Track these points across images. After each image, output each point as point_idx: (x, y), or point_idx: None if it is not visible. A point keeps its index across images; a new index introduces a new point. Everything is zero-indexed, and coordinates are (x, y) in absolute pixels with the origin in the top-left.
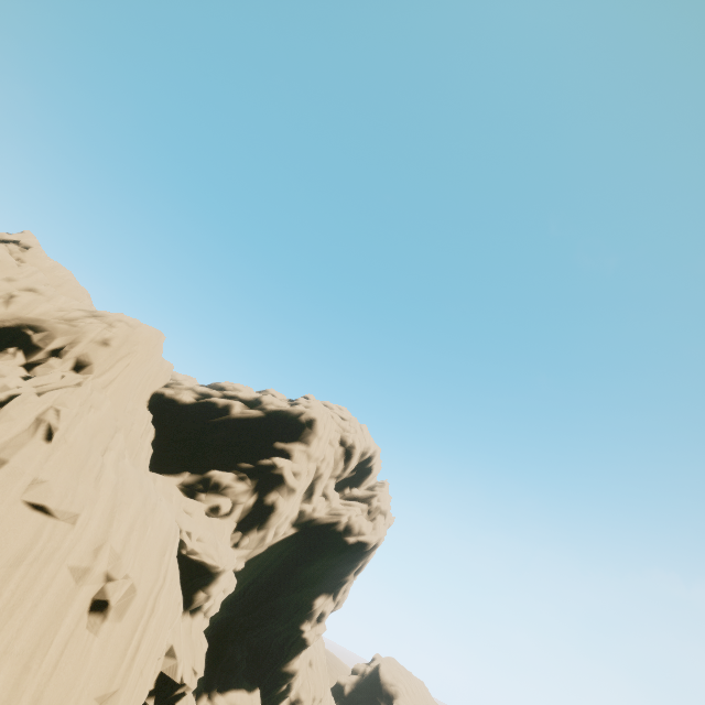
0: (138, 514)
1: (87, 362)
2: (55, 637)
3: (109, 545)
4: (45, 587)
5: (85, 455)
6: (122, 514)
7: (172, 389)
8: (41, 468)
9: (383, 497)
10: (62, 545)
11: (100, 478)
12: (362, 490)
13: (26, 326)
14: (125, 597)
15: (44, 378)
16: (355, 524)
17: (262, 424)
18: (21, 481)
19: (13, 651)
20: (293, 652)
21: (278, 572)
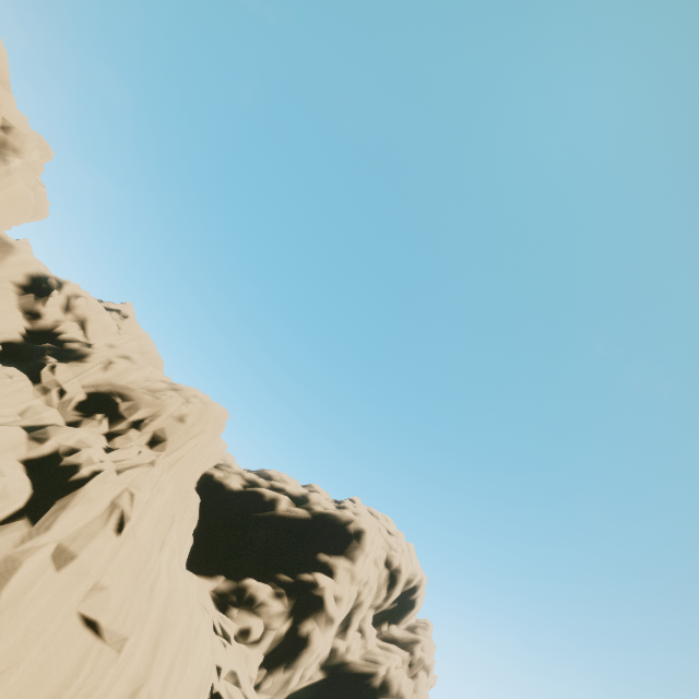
0: (181, 642)
1: (162, 438)
2: None
3: (147, 688)
4: None
5: (147, 554)
6: (167, 641)
7: (221, 471)
8: (105, 569)
9: (428, 645)
10: (101, 683)
11: (155, 586)
12: (402, 629)
13: (117, 393)
14: None
15: (124, 452)
16: (394, 680)
17: (308, 528)
18: (83, 585)
19: None
20: None
21: None
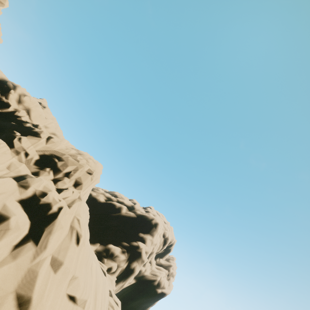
0: (102, 292)
1: (80, 182)
2: None
3: None
4: None
5: (88, 252)
6: (99, 294)
7: (95, 192)
8: (75, 267)
9: (174, 267)
10: None
11: (92, 267)
12: (164, 260)
13: (54, 156)
14: None
15: (66, 193)
16: (162, 282)
17: (135, 221)
18: (68, 279)
19: None
20: None
21: None
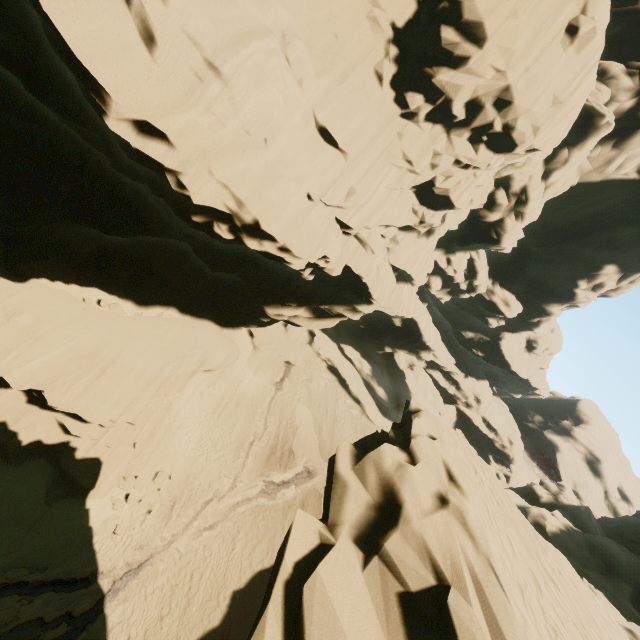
0: None
1: None
2: (551, 27)
3: None
4: None
5: None
6: None
7: None
8: None
9: None
10: None
11: None
12: None
13: None
14: (587, 34)
15: None
16: None
17: None
18: None
19: (537, 12)
20: (558, 298)
21: (590, 218)
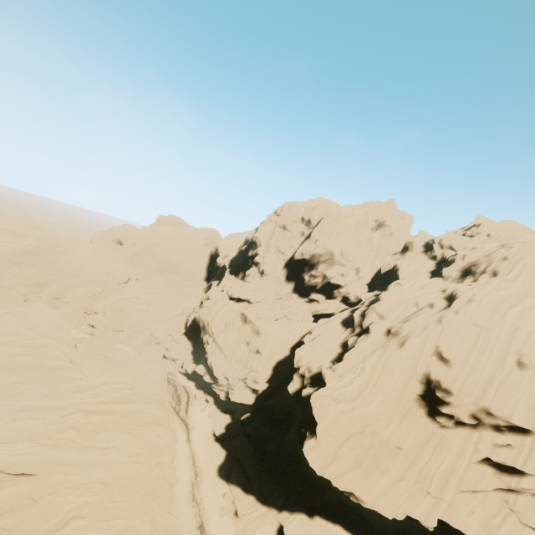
0: (534, 331)
1: (498, 271)
2: (503, 368)
3: (515, 340)
4: (491, 350)
5: (493, 307)
6: (522, 329)
7: None
8: (473, 312)
9: None
10: (491, 337)
11: (505, 316)
12: None
13: (471, 265)
14: (534, 362)
15: (476, 283)
16: None
17: None
18: (467, 316)
19: (487, 367)
20: None
21: None
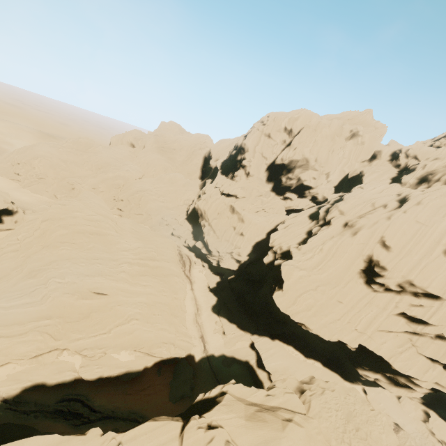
0: None
1: None
2: (432, 255)
3: None
4: (425, 241)
5: (437, 209)
6: None
7: None
8: (419, 212)
9: None
10: (428, 232)
11: (445, 216)
12: None
13: (429, 174)
14: None
15: (428, 189)
16: None
17: None
18: (413, 215)
19: (419, 253)
20: None
21: None
